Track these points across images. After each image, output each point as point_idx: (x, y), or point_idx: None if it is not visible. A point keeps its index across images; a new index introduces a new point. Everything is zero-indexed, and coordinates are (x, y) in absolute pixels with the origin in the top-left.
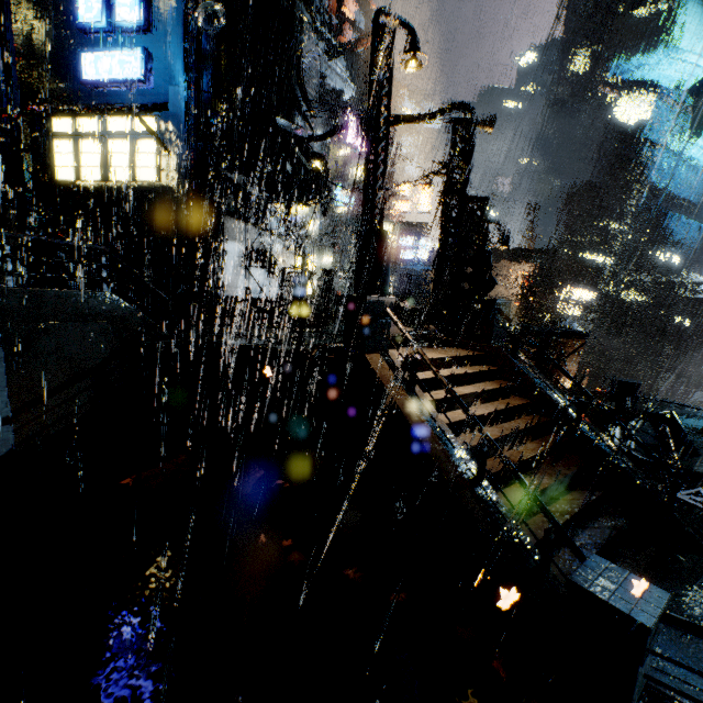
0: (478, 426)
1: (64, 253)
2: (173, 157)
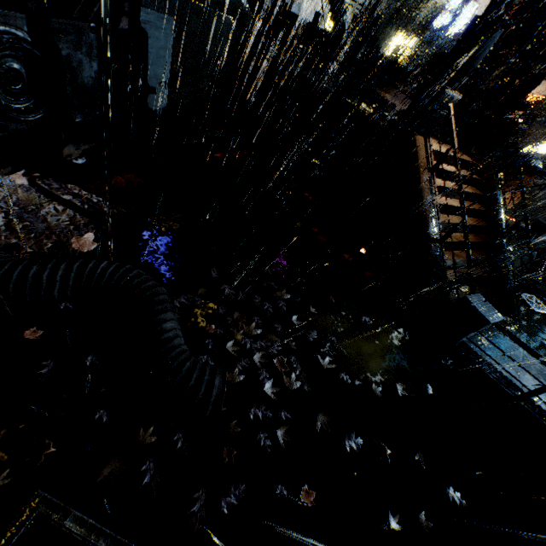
0: (463, 213)
1: None
2: None
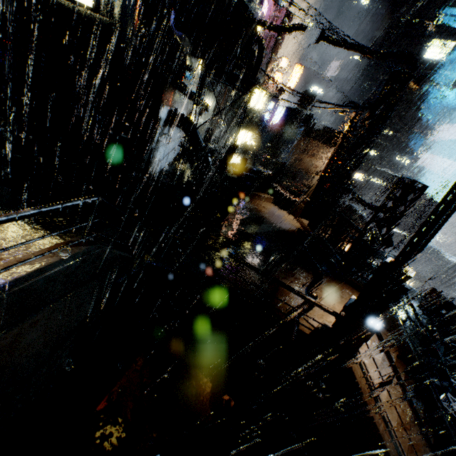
0: None
1: None
2: None
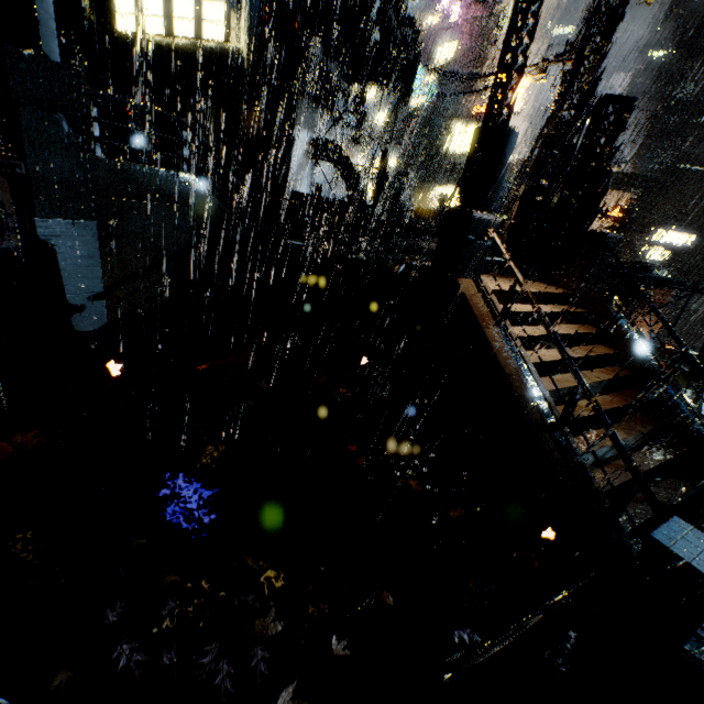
0: (576, 373)
1: (135, 122)
2: (245, 9)
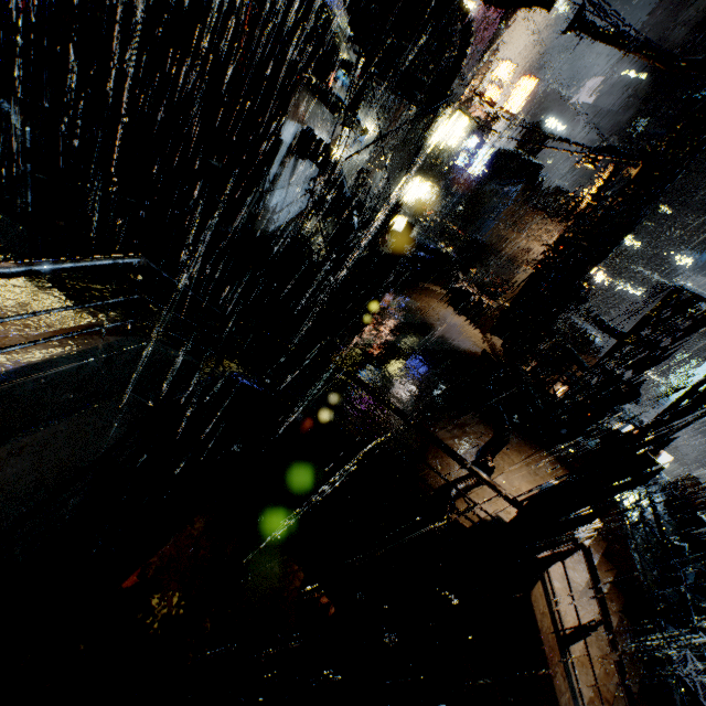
0: None
1: (12, 103)
2: None
